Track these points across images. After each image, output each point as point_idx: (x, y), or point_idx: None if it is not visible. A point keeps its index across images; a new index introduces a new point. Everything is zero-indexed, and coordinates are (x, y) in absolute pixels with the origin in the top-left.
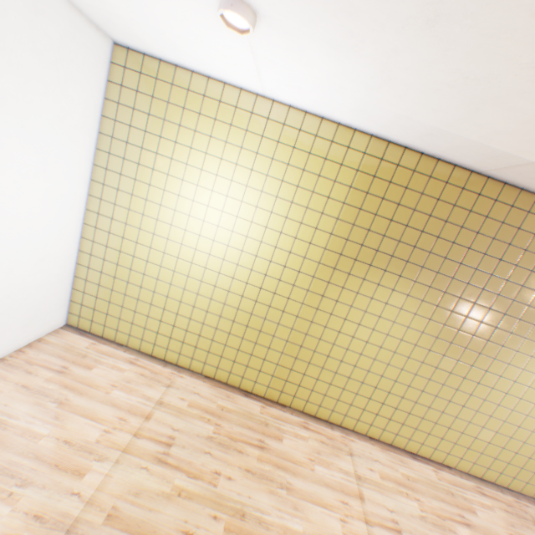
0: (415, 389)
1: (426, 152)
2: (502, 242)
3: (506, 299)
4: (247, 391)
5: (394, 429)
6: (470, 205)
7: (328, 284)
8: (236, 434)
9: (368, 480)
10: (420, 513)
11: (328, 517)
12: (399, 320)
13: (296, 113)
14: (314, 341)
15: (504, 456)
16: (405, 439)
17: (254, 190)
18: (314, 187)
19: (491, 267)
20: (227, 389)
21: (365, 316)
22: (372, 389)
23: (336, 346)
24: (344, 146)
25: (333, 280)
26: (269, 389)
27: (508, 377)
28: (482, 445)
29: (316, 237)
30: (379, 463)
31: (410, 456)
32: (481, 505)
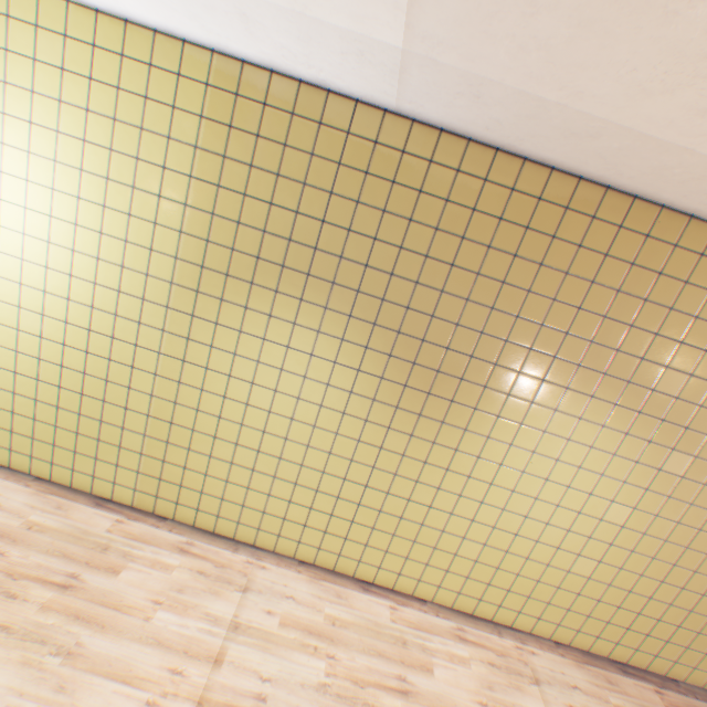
0: (355, 483)
1: (303, 76)
2: (453, 234)
3: (472, 332)
4: (104, 499)
5: (336, 547)
6: (392, 172)
7: (193, 319)
8: (27, 567)
9: (252, 630)
10: (323, 680)
11: (123, 701)
12: (314, 374)
13: (82, 13)
14: (191, 414)
15: (502, 581)
16: (354, 561)
17: (44, 159)
18: (140, 150)
19: (441, 278)
20: (67, 496)
21: (261, 369)
22: (292, 487)
23: (225, 421)
24: (174, 73)
25: (201, 312)
26: (138, 493)
27: (492, 458)
28: (468, 565)
29: (160, 239)
30: (293, 601)
31: (360, 588)
32: (451, 658)
